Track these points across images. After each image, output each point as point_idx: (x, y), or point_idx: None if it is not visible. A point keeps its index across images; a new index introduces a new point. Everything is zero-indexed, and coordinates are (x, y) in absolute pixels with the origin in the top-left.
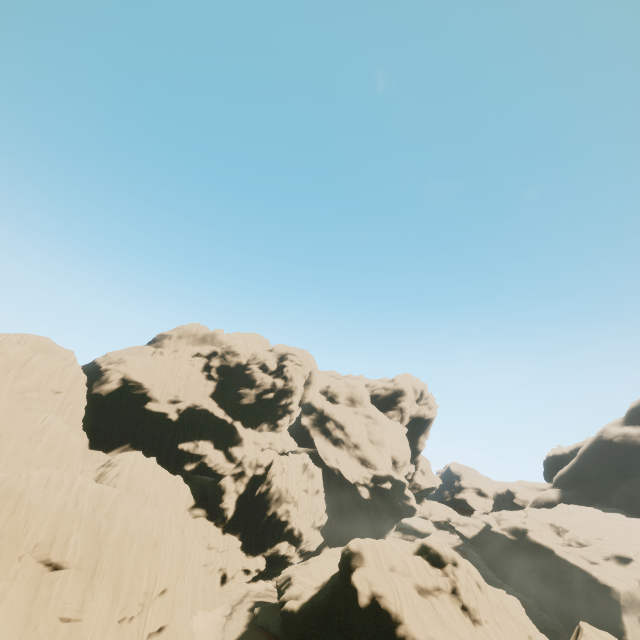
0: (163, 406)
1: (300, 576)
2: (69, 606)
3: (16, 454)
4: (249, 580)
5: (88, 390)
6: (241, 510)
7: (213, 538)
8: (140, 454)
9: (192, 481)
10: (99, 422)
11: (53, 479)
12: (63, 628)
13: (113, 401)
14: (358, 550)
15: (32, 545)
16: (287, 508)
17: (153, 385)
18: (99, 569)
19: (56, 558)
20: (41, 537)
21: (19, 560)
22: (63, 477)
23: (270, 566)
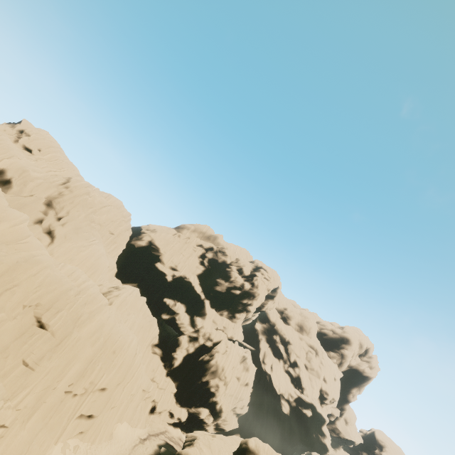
0: (166, 268)
1: (202, 442)
2: (32, 355)
3: (67, 252)
4: (170, 422)
5: (129, 240)
6: (185, 365)
7: (158, 374)
8: (137, 290)
9: (163, 328)
10: (127, 262)
11: (75, 274)
12: (21, 368)
13: (139, 253)
14: (255, 450)
15: (35, 302)
16: (218, 383)
17: (165, 252)
18: (64, 342)
19: (44, 319)
20: (43, 301)
21: (23, 307)
22: (81, 275)
23: (190, 422)
